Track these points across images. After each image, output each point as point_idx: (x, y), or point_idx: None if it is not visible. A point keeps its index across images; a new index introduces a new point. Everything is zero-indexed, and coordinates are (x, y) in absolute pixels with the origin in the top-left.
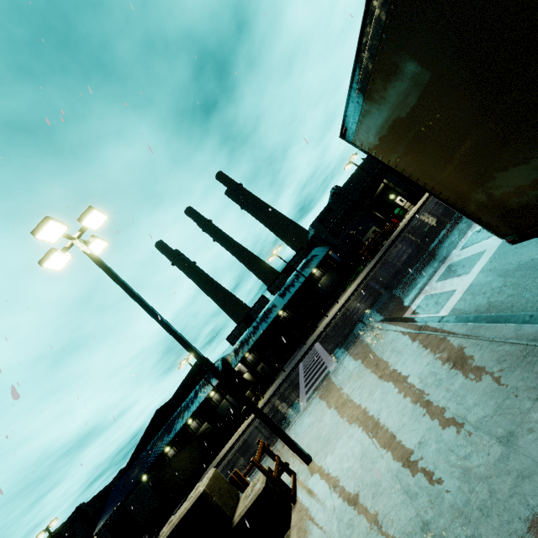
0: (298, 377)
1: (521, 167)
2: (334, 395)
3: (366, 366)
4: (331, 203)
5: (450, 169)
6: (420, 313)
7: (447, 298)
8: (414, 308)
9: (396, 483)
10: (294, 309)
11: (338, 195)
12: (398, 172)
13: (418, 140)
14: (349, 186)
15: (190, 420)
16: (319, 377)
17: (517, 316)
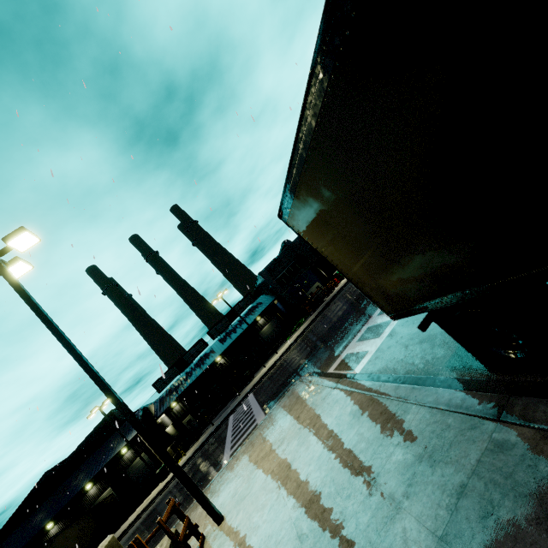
0: (226, 431)
1: (390, 268)
2: (256, 449)
3: (290, 418)
4: (281, 254)
5: (351, 259)
6: (341, 370)
7: (361, 357)
8: (337, 365)
9: (293, 530)
10: (233, 356)
11: (288, 248)
12: (318, 252)
13: (330, 234)
14: (299, 242)
15: (89, 485)
16: (247, 430)
17: (401, 377)
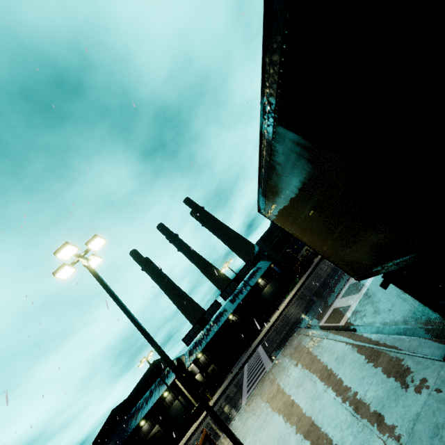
0: (242, 377)
1: (343, 244)
2: (266, 391)
3: (290, 365)
4: (272, 226)
5: (314, 238)
6: (329, 323)
7: (345, 311)
8: (326, 318)
9: None
10: (242, 314)
11: None
12: (290, 234)
13: (295, 222)
14: None
15: (142, 422)
16: (259, 377)
17: (376, 328)
